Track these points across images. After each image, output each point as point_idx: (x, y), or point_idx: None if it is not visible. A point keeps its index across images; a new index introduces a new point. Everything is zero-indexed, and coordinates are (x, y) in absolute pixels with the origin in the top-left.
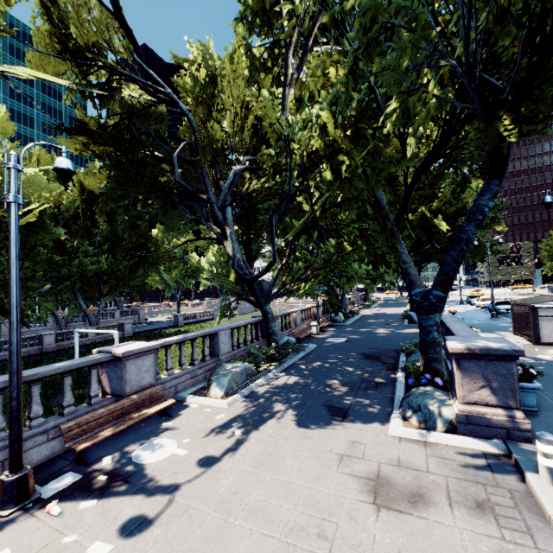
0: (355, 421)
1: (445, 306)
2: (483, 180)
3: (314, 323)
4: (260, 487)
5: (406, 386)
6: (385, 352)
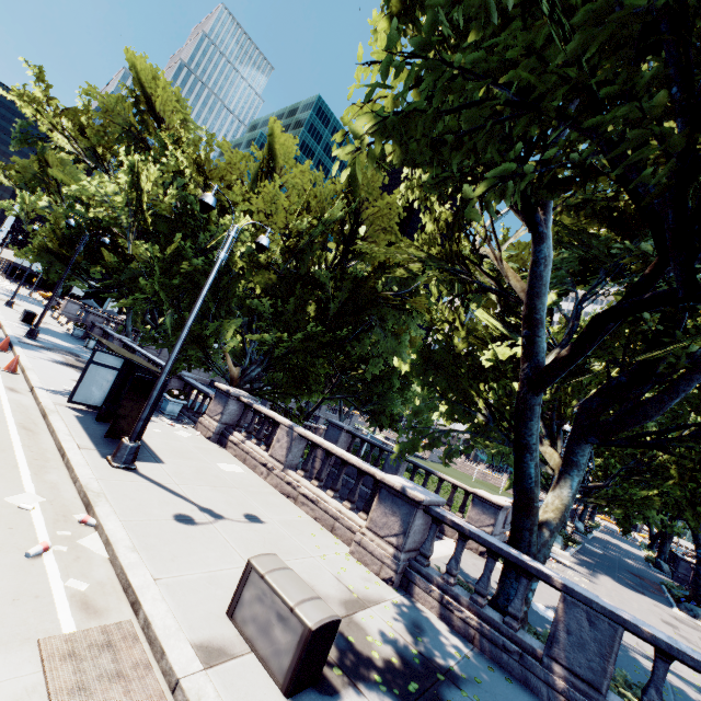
0: (651, 598)
1: None
2: None
3: (571, 524)
4: (625, 594)
5: (676, 601)
6: (647, 579)
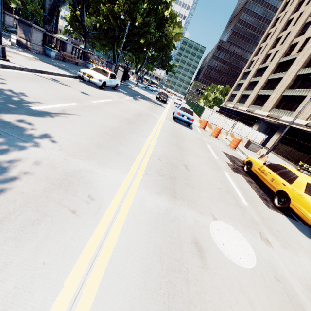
0: None
1: (141, 84)
2: (154, 16)
3: None
4: None
5: None
6: None
